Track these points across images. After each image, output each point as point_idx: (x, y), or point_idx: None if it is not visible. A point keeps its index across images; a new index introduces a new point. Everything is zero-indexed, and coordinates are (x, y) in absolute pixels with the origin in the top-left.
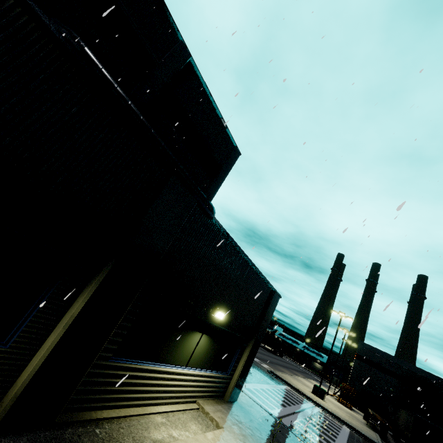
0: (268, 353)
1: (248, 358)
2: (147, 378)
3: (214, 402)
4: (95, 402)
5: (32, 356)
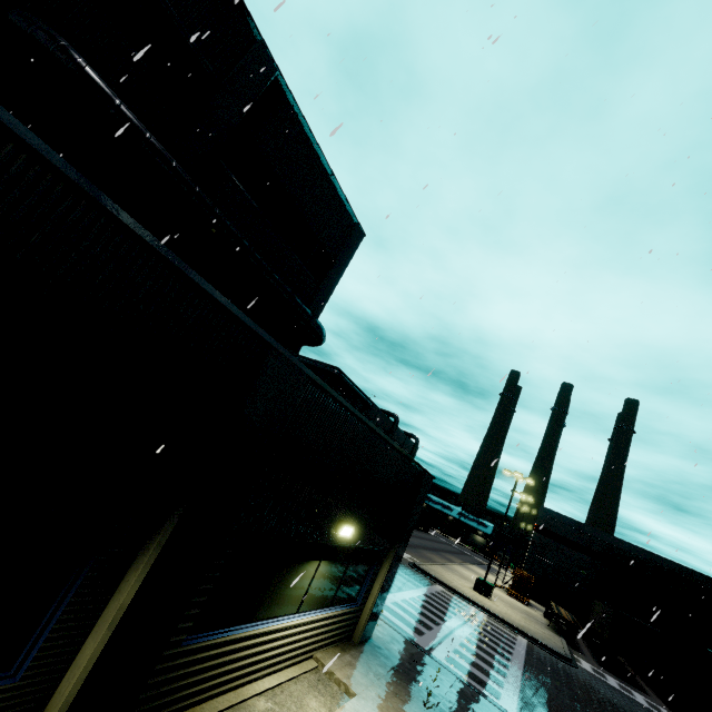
0: None
1: (387, 576)
2: (241, 649)
3: (340, 650)
4: (164, 708)
5: (59, 679)
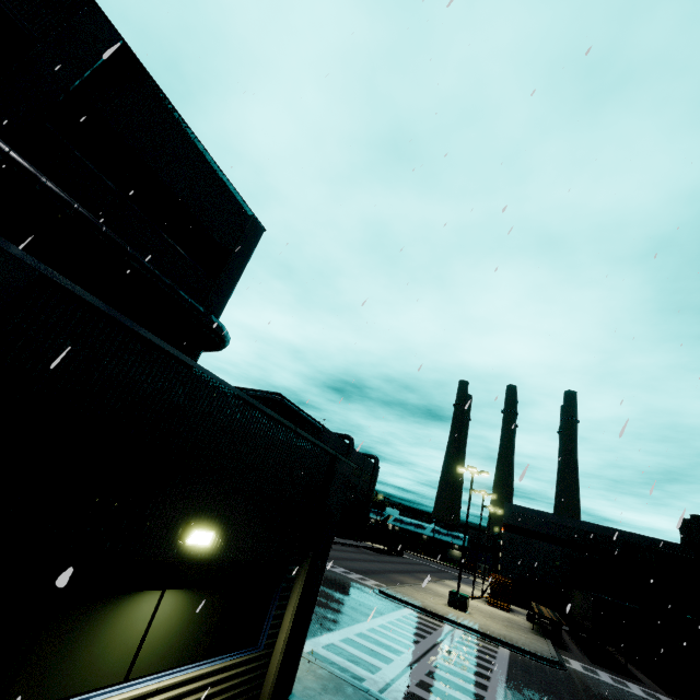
0: (379, 556)
1: (301, 600)
2: None
3: None
4: None
5: None
